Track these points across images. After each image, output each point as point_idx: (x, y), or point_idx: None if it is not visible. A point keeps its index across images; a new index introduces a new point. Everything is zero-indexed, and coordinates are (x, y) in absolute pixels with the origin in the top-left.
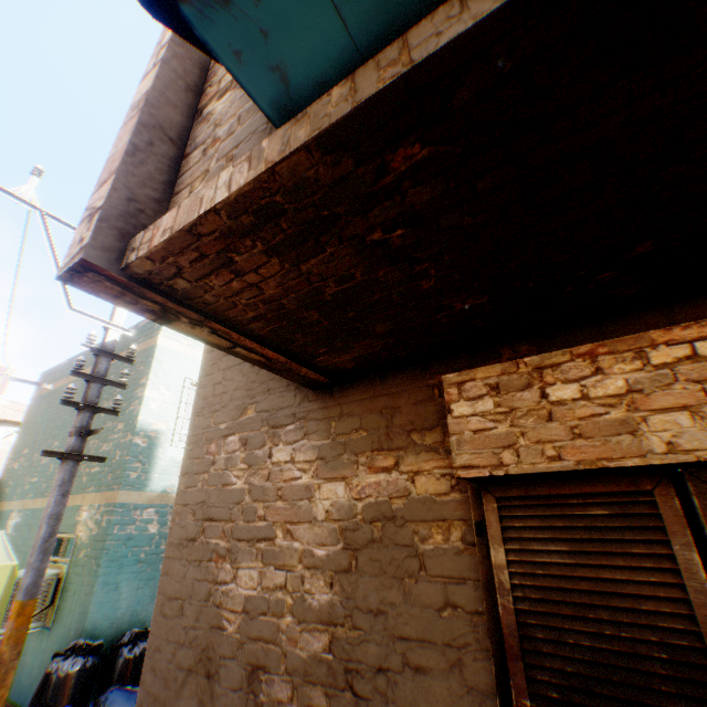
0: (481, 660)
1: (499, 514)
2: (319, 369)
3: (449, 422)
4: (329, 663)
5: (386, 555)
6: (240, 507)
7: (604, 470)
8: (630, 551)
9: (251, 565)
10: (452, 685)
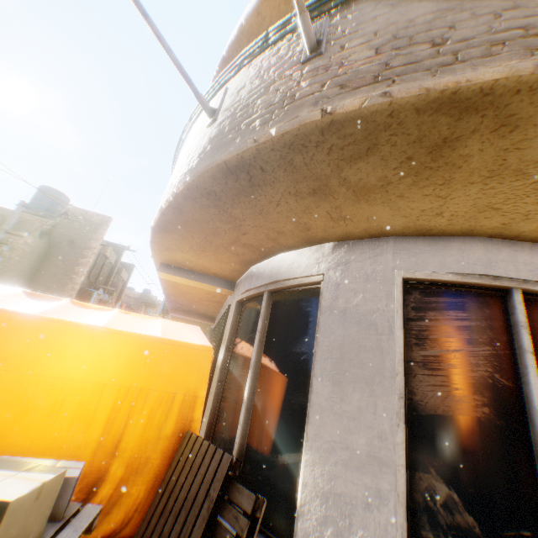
0: None
1: None
2: None
3: None
4: None
5: None
6: None
7: None
8: None
9: None
10: None
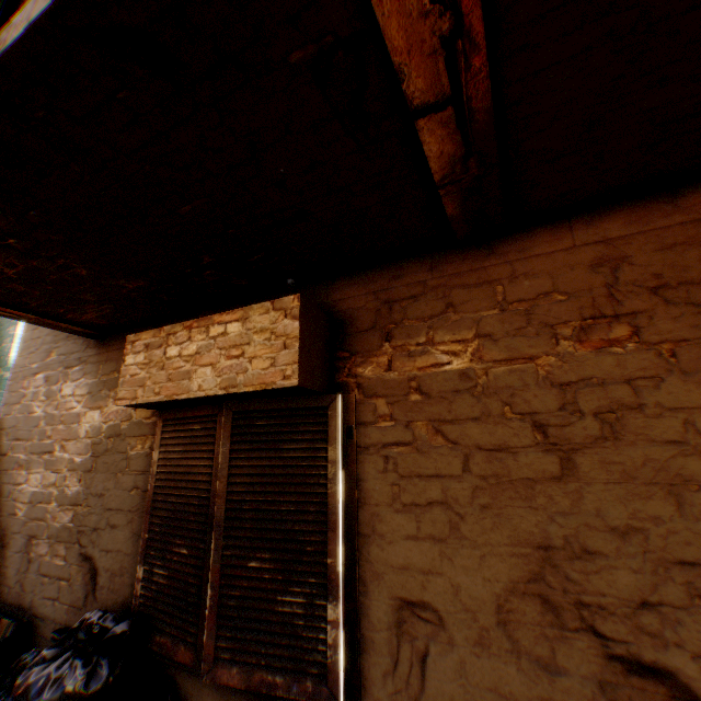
0: (143, 518)
1: (162, 430)
2: (82, 324)
3: (123, 369)
4: (72, 529)
5: (112, 459)
6: (38, 430)
7: (188, 401)
8: (202, 449)
9: (39, 471)
10: (127, 534)
